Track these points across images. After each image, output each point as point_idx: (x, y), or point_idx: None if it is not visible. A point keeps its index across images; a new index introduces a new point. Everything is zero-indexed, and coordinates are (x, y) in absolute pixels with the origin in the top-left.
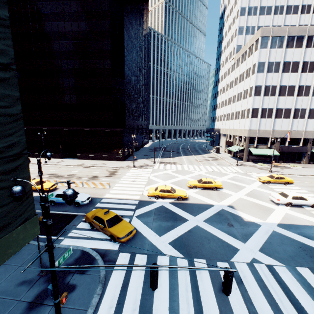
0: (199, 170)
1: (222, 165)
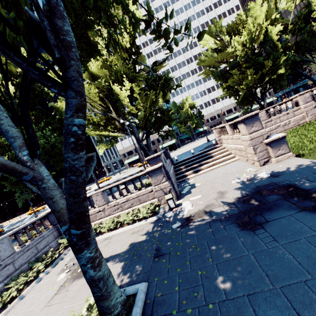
0: None
1: None
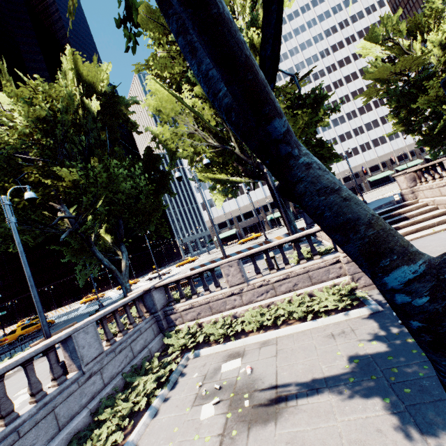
0: None
1: None
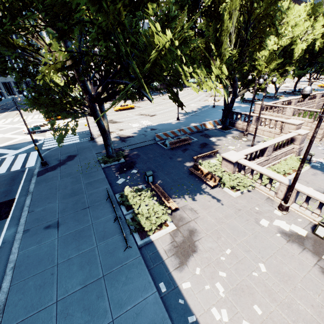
0: (2, 122)
1: (39, 114)
